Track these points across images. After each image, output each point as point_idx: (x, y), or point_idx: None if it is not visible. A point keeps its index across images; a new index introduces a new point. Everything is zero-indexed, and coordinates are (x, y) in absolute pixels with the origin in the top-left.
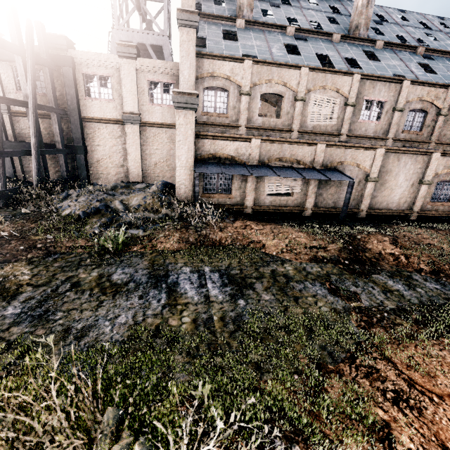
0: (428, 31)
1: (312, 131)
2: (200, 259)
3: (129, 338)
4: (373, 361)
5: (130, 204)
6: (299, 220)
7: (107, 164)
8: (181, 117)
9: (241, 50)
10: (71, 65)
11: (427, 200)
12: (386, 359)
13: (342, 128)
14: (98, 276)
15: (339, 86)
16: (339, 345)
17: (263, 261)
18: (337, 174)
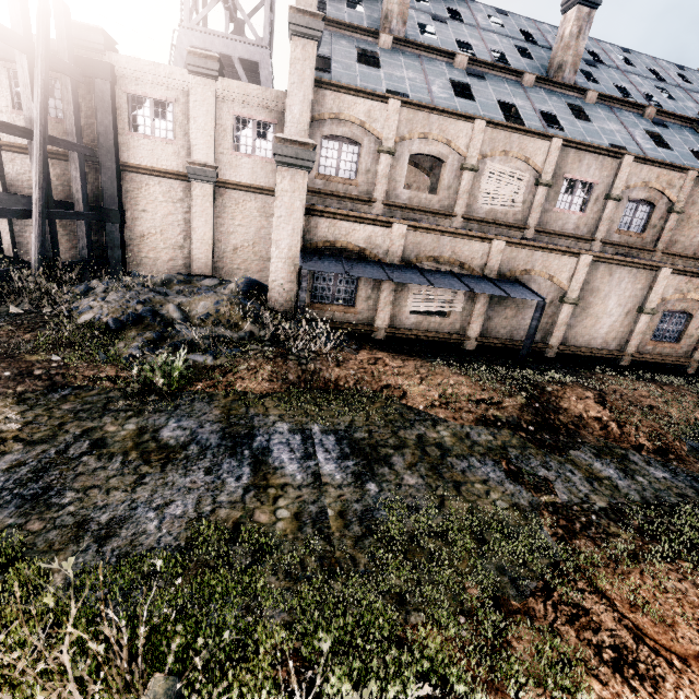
0: (661, 85)
1: (484, 219)
2: (304, 410)
3: (188, 543)
4: (578, 595)
5: (193, 311)
6: (458, 355)
7: (156, 243)
8: (285, 178)
9: (385, 84)
10: (109, 77)
11: (646, 338)
12: (598, 593)
13: (529, 218)
14: (136, 431)
15: (529, 153)
16: (526, 567)
17: (404, 420)
18: (519, 288)
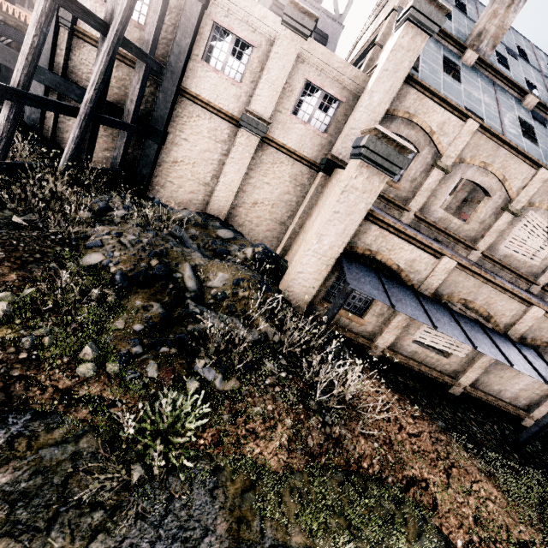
0: None
1: (501, 262)
2: (336, 543)
3: None
4: None
5: (208, 282)
6: (449, 405)
7: (185, 172)
8: (361, 175)
9: (464, 100)
10: None
11: None
12: None
13: (543, 275)
14: None
15: None
16: None
17: None
18: (544, 366)
